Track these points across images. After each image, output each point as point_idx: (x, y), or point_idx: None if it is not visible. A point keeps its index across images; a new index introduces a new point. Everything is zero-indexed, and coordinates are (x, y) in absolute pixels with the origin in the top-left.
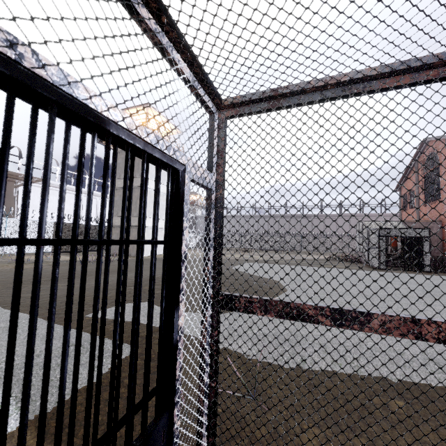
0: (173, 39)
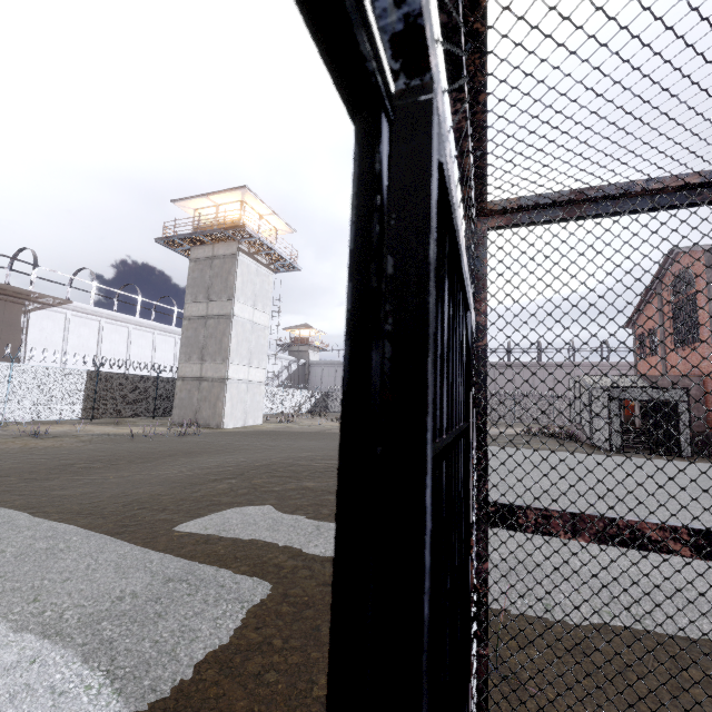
0: (477, 122)
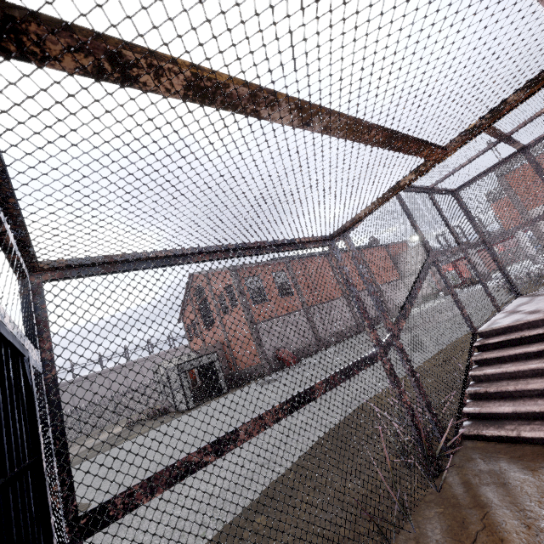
0: (11, 214)
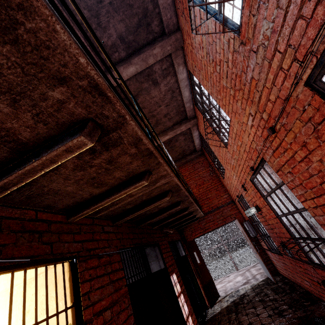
0: None
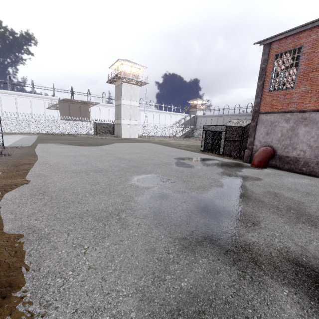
0: None
